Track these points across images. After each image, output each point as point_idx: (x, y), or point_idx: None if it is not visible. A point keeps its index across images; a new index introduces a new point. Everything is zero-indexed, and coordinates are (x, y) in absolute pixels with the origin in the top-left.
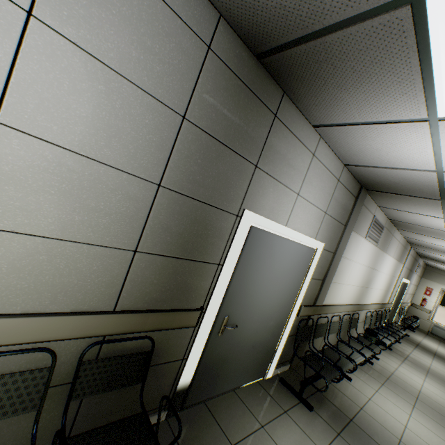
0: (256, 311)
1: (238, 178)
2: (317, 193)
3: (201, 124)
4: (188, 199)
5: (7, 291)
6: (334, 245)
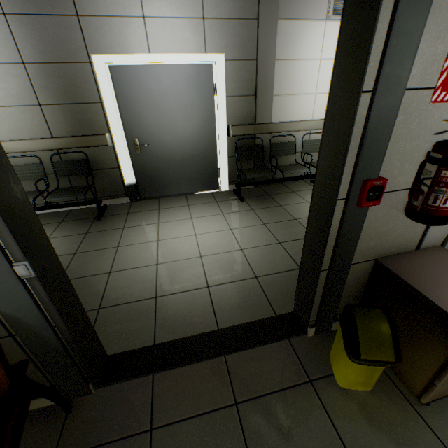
0: (167, 135)
1: (70, 33)
2: (172, 3)
3: (17, 11)
4: (46, 65)
5: (5, 132)
6: (250, 50)
